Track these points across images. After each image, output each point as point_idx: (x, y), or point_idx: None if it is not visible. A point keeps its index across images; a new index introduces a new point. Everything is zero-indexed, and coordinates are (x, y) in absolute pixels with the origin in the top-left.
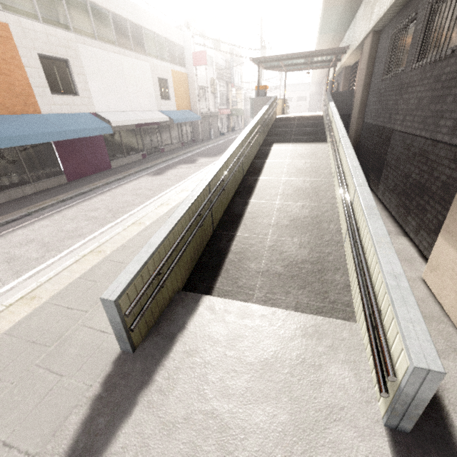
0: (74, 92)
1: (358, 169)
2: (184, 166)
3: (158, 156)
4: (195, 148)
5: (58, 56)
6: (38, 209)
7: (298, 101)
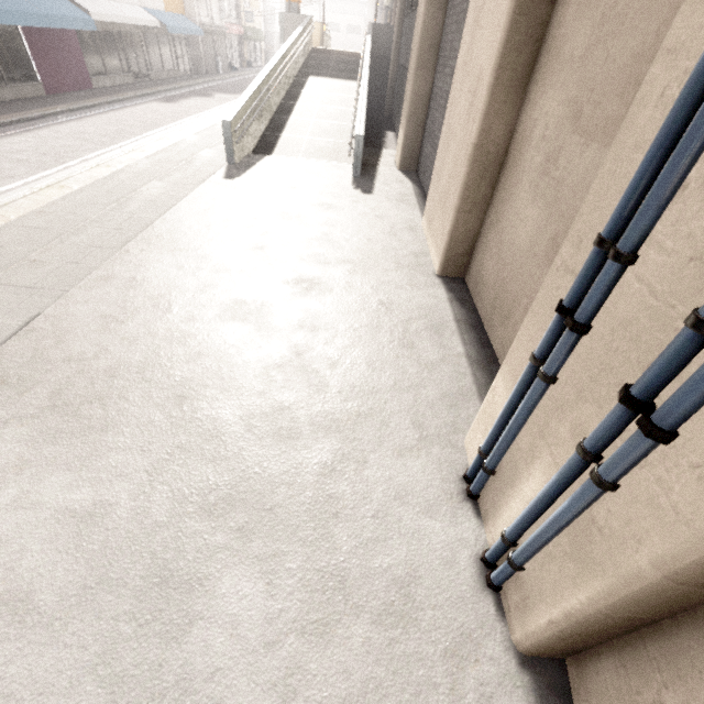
0: None
1: (365, 87)
2: (200, 99)
3: (151, 83)
4: (201, 81)
5: None
6: (51, 114)
7: (348, 32)
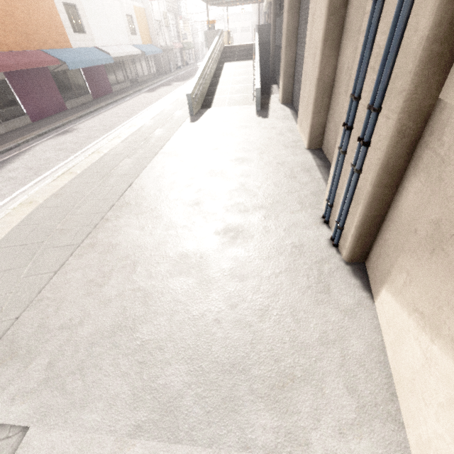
0: (82, 31)
1: (258, 62)
2: (165, 87)
3: (139, 84)
4: (163, 78)
5: (71, 2)
6: (99, 108)
7: (242, 32)
